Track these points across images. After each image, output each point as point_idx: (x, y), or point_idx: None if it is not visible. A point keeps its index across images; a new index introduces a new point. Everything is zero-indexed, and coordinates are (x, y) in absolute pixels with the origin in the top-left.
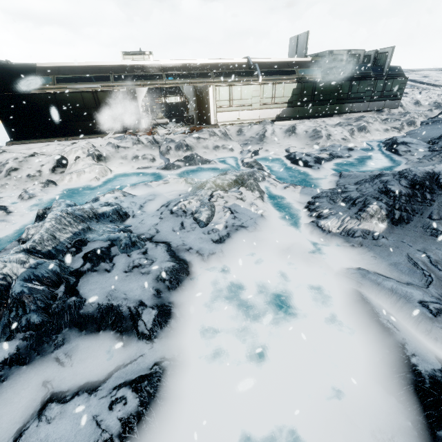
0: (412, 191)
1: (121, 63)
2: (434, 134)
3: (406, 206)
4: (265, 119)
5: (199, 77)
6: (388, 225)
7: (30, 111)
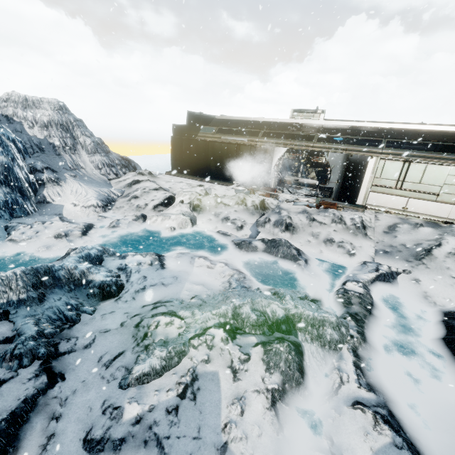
0: None
1: (282, 121)
2: None
3: None
4: (452, 224)
5: (377, 141)
6: None
7: (189, 152)
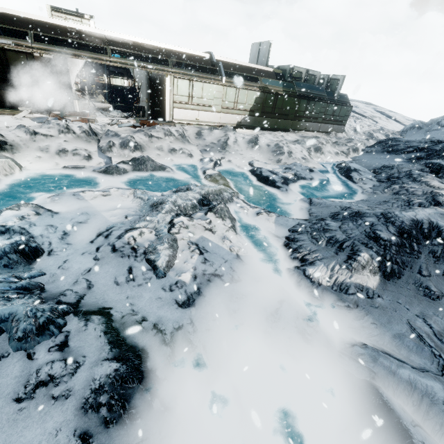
0: (401, 240)
1: (48, 20)
2: (375, 163)
3: (397, 257)
4: (227, 125)
5: (152, 62)
6: (380, 279)
7: None
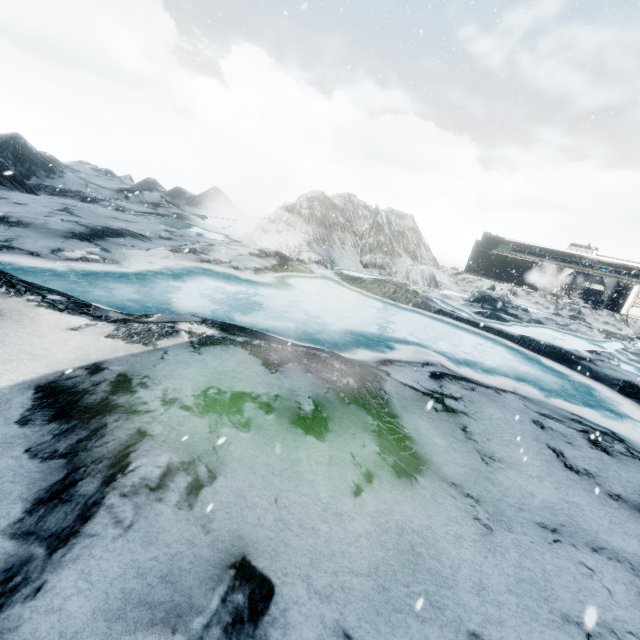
0: None
1: (564, 251)
2: None
3: None
4: None
5: (639, 277)
6: None
7: (486, 260)
